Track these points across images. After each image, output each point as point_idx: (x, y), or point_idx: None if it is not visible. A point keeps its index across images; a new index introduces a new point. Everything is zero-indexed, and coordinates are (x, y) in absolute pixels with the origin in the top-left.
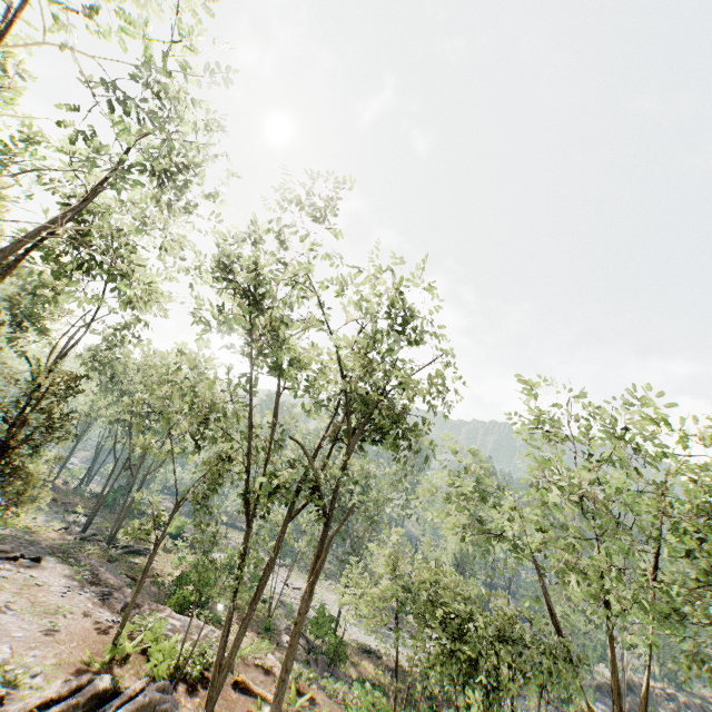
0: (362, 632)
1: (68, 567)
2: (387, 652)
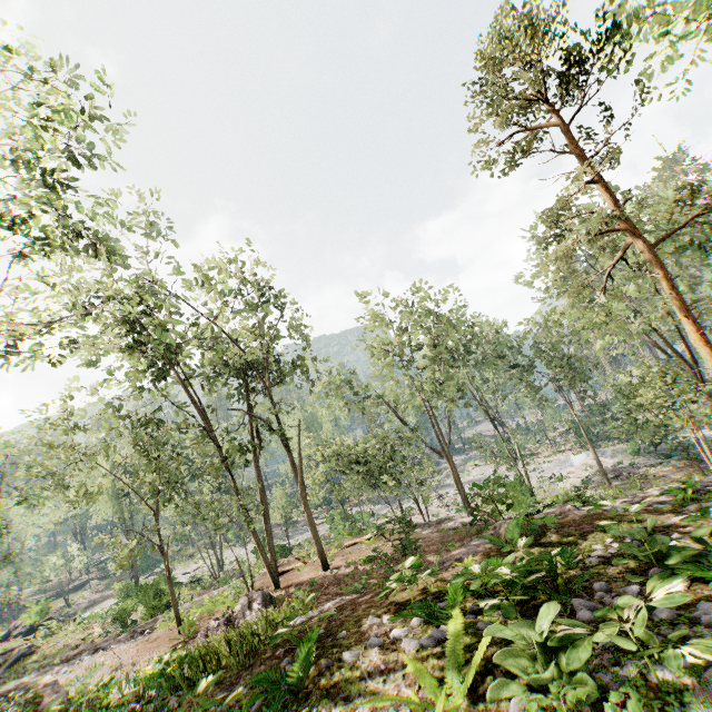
0: None
1: (18, 680)
2: (301, 541)
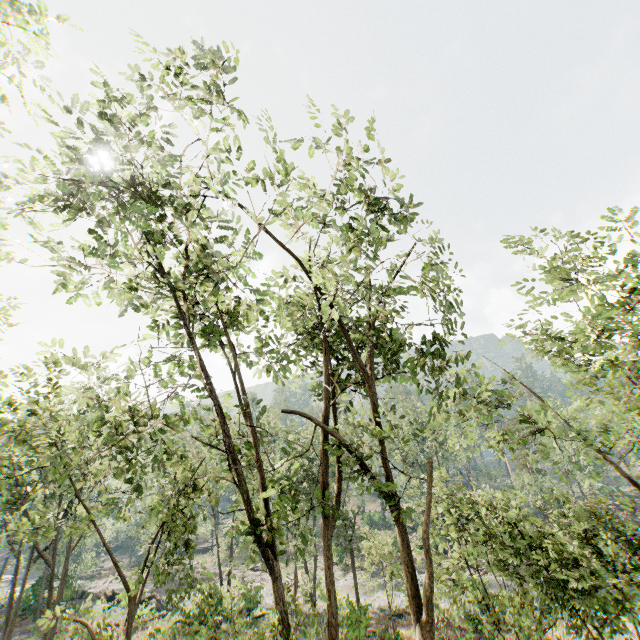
0: (379, 596)
1: None
2: None
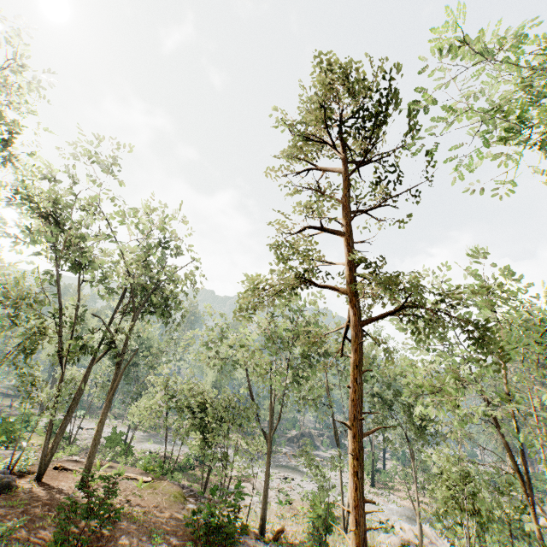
0: (145, 444)
1: None
2: (163, 451)
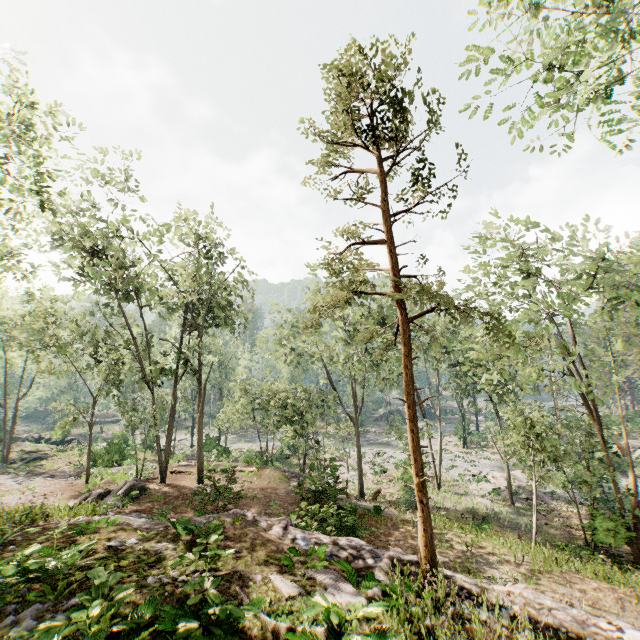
0: (237, 445)
1: (3, 475)
2: (256, 447)
